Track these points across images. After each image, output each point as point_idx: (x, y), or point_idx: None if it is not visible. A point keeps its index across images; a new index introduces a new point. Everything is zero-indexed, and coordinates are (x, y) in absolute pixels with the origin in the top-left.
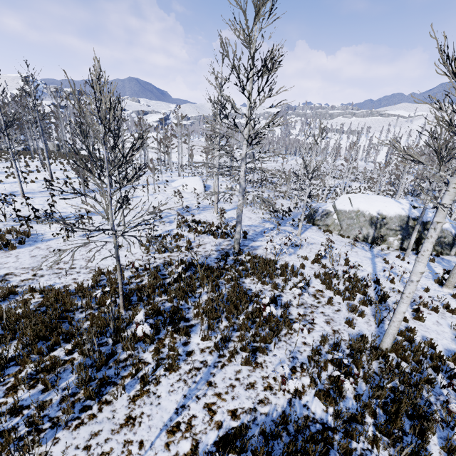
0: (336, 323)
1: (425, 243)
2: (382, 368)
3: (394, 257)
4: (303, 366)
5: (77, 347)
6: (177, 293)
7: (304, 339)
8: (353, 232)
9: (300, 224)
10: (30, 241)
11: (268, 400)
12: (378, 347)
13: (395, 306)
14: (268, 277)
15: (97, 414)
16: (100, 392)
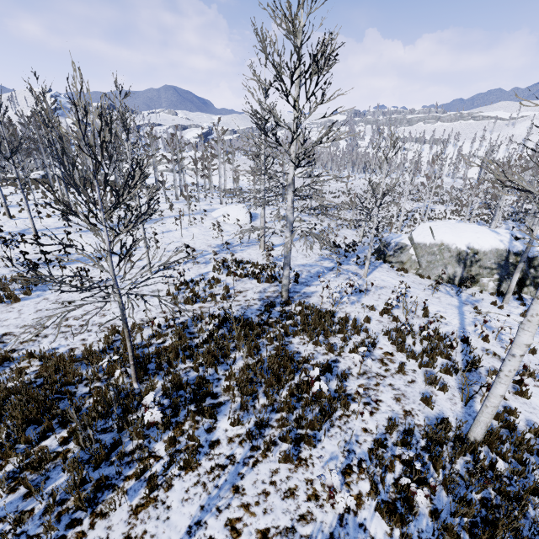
0: (409, 400)
1: (533, 304)
2: (470, 469)
3: (488, 304)
4: (361, 464)
5: (74, 434)
6: (205, 359)
7: (365, 424)
8: (434, 271)
9: (366, 263)
10: (38, 291)
11: (311, 515)
12: (465, 437)
13: (488, 380)
14: (322, 335)
15: (87, 531)
16: (95, 500)
